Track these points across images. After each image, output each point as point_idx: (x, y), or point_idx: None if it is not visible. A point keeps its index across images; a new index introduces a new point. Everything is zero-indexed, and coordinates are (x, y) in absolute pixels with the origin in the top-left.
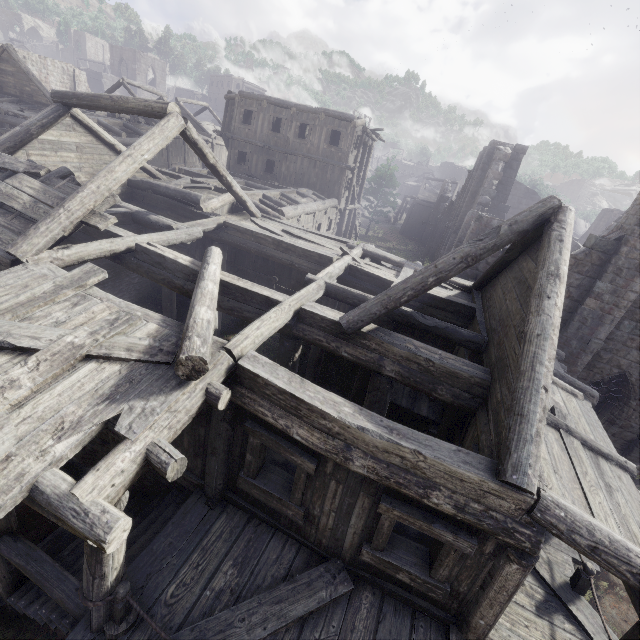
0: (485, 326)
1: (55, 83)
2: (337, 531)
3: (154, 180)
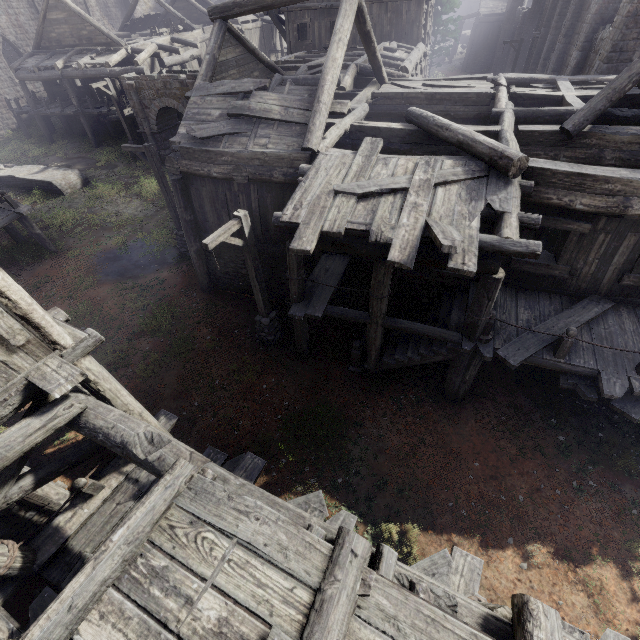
0: None
1: None
2: (598, 273)
3: None
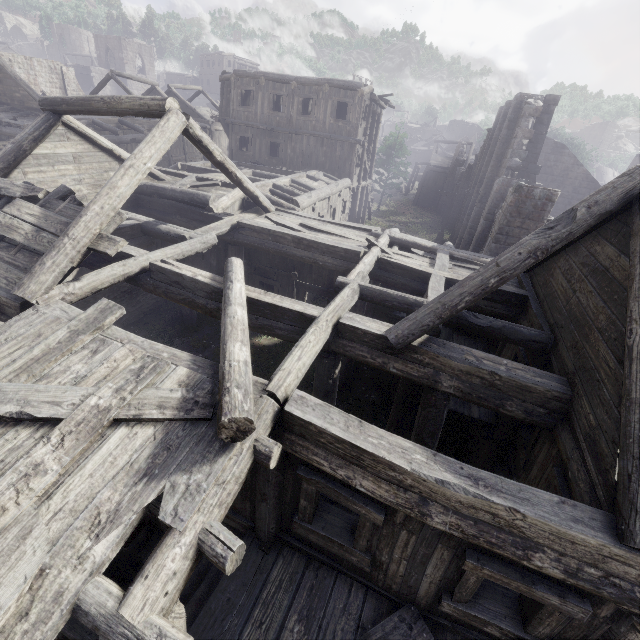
0: (545, 319)
1: (44, 84)
2: (410, 579)
3: (158, 182)
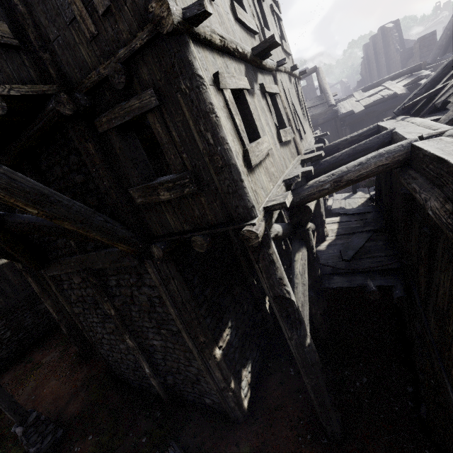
0: None
1: None
2: None
3: None
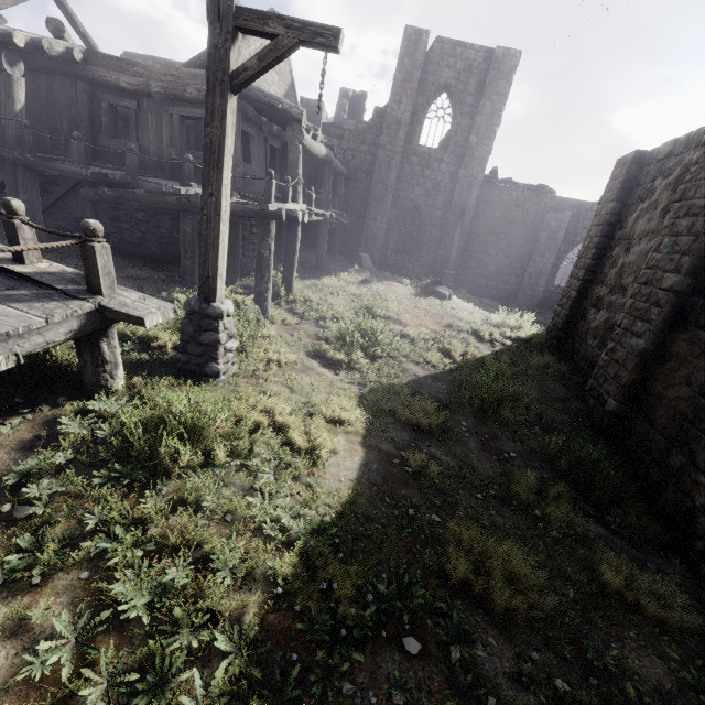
0: None
1: None
2: (159, 151)
3: None
